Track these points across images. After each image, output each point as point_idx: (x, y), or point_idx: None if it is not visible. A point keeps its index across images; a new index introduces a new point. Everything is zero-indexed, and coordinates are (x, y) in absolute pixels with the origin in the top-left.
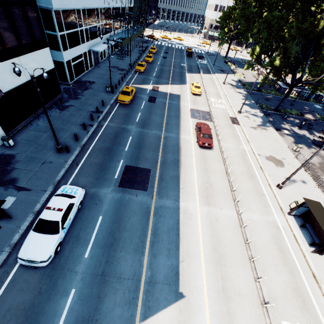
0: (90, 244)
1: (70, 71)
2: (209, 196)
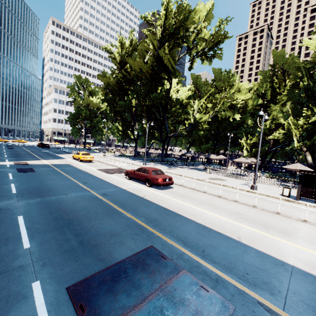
0: None
1: None
2: (265, 224)
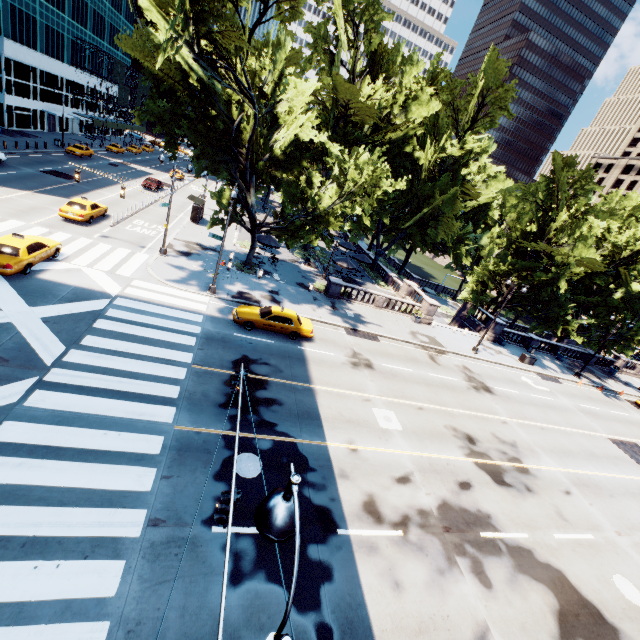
0: (4, 173)
1: (10, 117)
2: (129, 197)
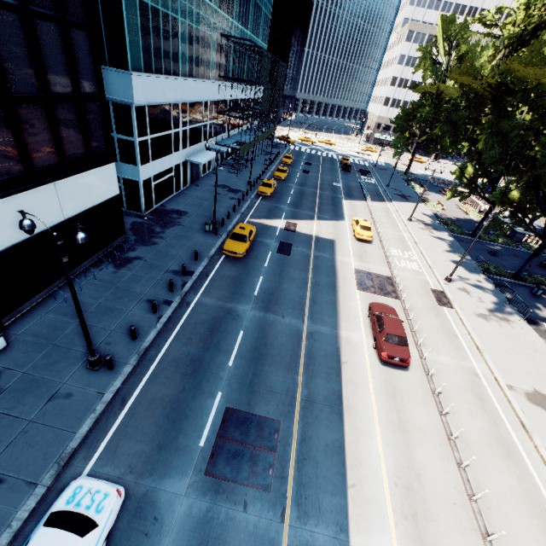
0: None
1: (147, 195)
2: (420, 516)
